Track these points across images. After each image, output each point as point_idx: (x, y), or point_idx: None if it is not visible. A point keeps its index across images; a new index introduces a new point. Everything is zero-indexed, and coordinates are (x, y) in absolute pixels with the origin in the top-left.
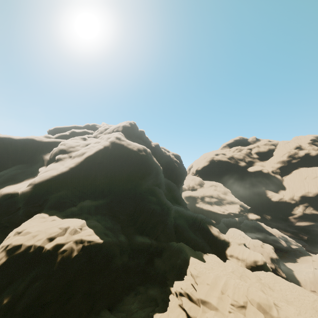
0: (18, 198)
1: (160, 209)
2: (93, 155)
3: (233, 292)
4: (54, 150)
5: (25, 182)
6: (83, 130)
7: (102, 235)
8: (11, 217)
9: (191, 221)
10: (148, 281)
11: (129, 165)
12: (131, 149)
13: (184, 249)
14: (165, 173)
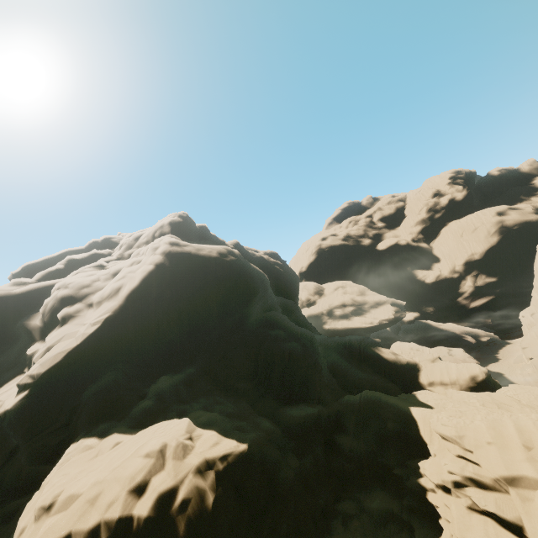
0: (3, 429)
1: (300, 348)
2: (139, 287)
3: None
4: (46, 303)
5: (3, 388)
6: (90, 253)
7: (236, 434)
8: (1, 478)
9: (345, 352)
10: (350, 487)
11: (217, 286)
12: (208, 257)
13: (380, 399)
14: None
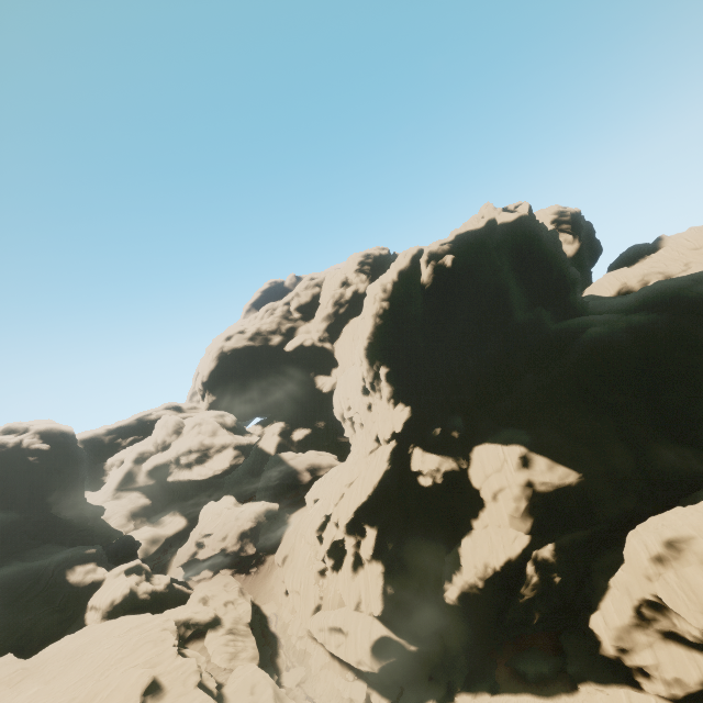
0: None
1: None
2: None
3: None
4: None
5: None
6: None
7: None
8: None
9: (26, 586)
10: None
11: None
12: None
13: None
14: (1, 495)
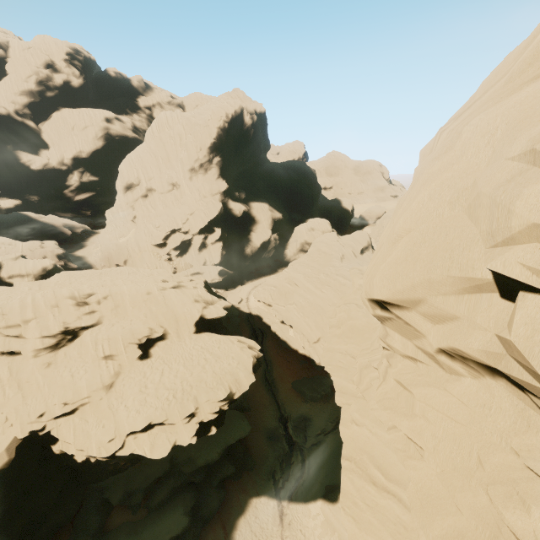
0: None
1: None
2: None
3: (44, 300)
4: None
5: None
6: None
7: None
8: None
9: None
10: None
11: None
12: None
13: None
14: None
